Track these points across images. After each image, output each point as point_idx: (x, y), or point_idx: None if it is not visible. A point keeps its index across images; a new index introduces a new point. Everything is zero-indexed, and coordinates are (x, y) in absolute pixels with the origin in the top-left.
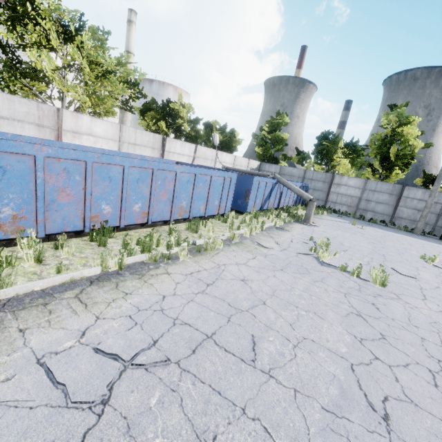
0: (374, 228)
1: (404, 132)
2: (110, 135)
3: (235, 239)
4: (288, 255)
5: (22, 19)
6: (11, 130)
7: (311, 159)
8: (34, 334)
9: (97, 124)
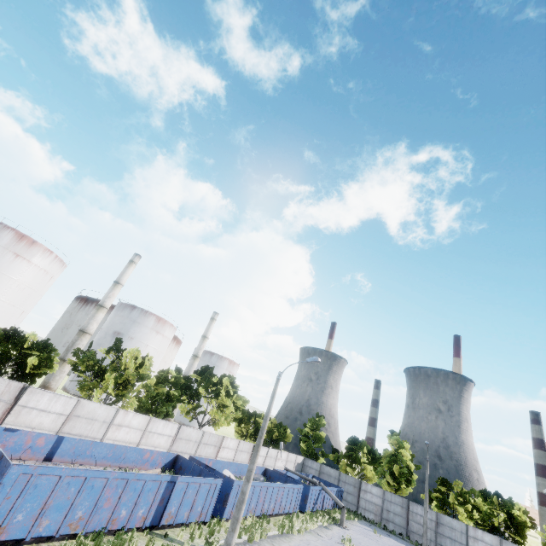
0: (390, 538)
1: (402, 453)
2: (234, 446)
3: (308, 529)
4: (332, 541)
5: (216, 390)
6: (207, 450)
7: (344, 458)
8: (282, 544)
9: (232, 441)
